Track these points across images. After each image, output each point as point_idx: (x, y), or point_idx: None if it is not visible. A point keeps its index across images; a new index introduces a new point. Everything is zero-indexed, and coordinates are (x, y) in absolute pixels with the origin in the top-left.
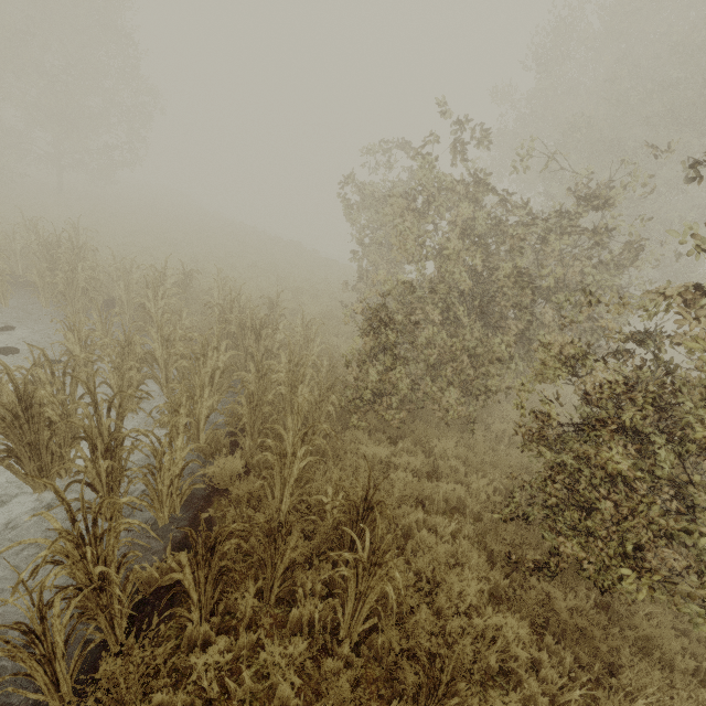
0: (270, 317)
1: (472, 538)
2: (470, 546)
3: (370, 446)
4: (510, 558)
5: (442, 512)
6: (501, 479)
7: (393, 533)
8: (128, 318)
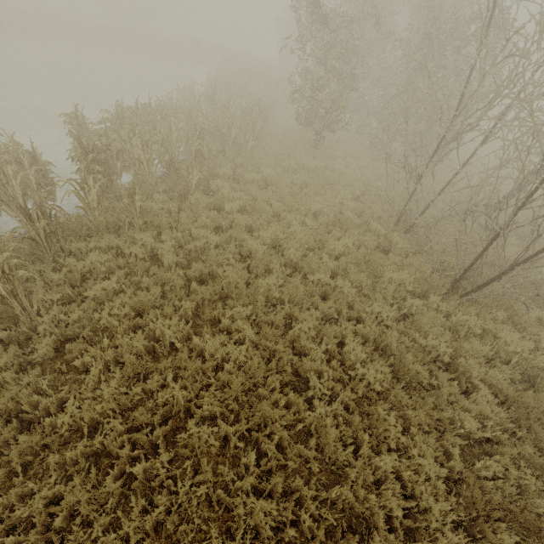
0: None
1: None
2: None
3: None
4: None
5: None
6: None
7: None
8: None
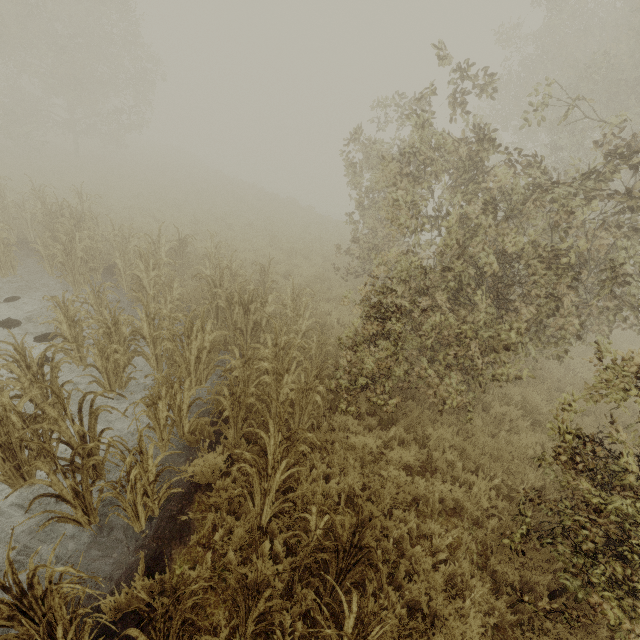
0: (262, 283)
1: (471, 548)
2: (470, 567)
3: (359, 436)
4: (521, 599)
5: (437, 512)
6: (502, 475)
7: (383, 545)
8: (126, 285)
